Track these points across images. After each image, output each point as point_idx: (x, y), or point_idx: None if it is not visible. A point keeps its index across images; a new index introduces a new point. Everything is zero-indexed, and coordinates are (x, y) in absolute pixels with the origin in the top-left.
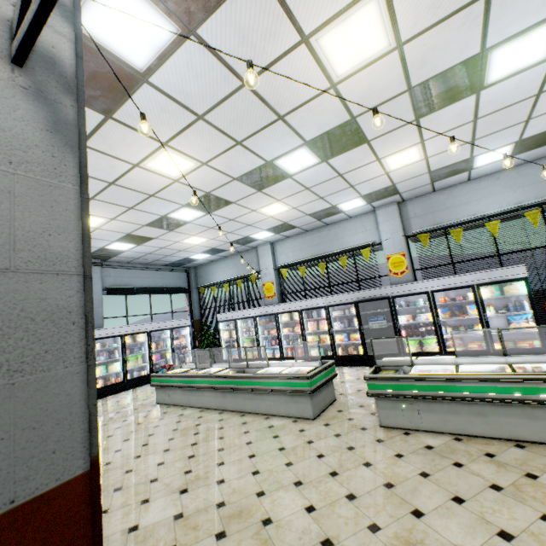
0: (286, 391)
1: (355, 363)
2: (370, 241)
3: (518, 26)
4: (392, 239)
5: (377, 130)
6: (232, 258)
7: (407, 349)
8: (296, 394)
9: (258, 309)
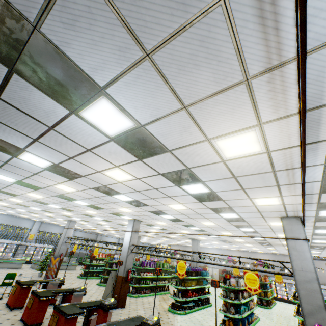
0: (19, 263)
1: None
2: (29, 227)
3: (76, 225)
4: (35, 230)
5: (59, 222)
6: None
7: None
8: (20, 264)
9: None
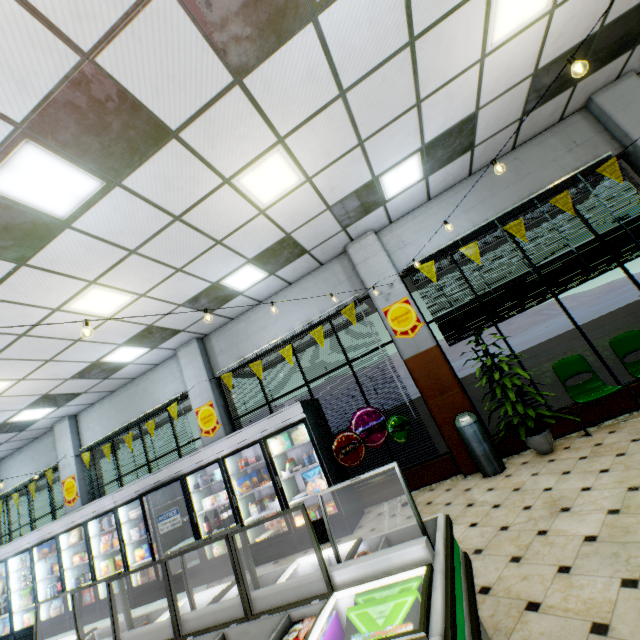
0: None
1: (156, 595)
2: (182, 391)
3: None
4: (197, 386)
5: None
6: (28, 449)
7: (215, 551)
8: None
9: (34, 533)
